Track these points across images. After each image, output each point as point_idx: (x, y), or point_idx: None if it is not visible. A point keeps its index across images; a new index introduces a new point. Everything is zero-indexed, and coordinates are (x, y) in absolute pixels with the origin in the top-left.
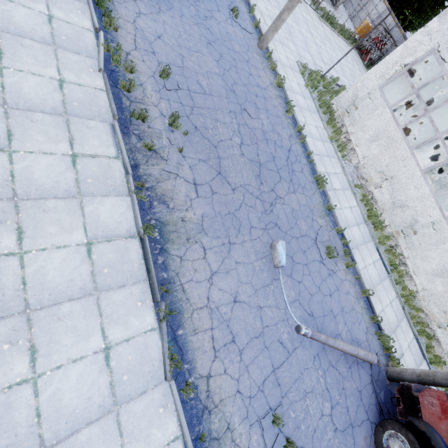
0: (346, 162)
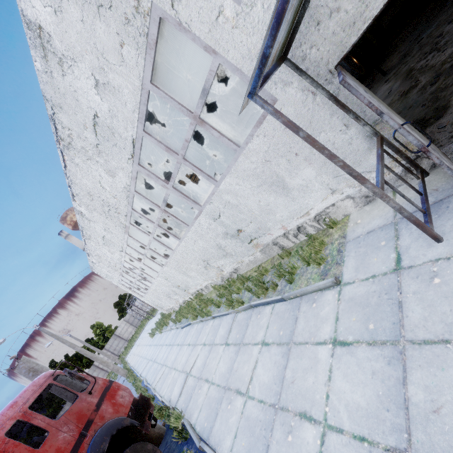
0: (169, 322)
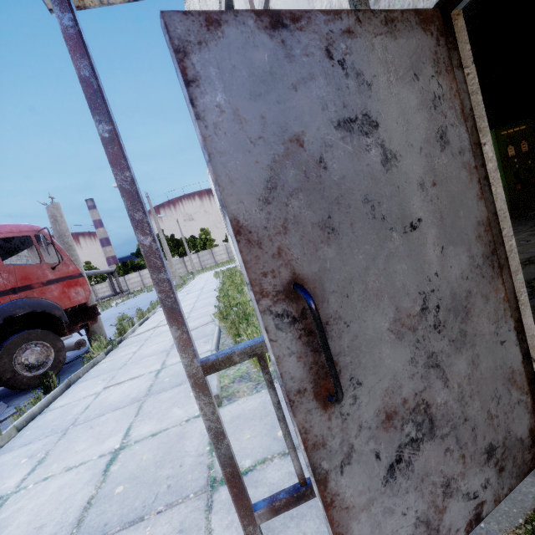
0: None
